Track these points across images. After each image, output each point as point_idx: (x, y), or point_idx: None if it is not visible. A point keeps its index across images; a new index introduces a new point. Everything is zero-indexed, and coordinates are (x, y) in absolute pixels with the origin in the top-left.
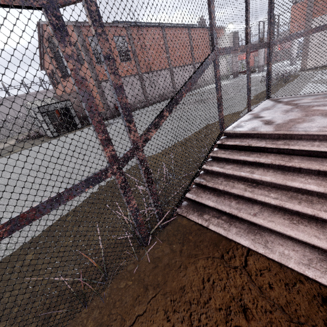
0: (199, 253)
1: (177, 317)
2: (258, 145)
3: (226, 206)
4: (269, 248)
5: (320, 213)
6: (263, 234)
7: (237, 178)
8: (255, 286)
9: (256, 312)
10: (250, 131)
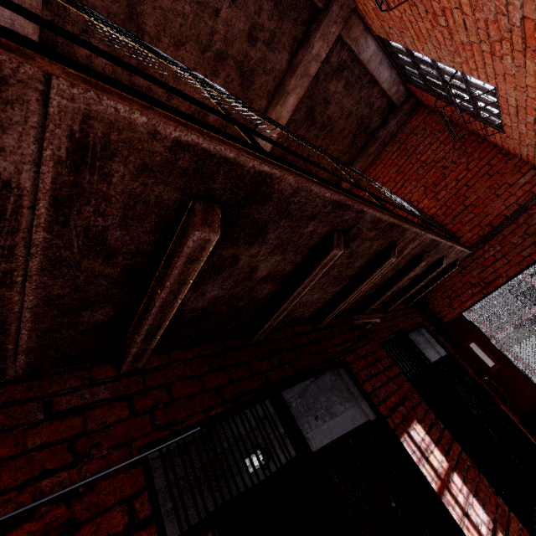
0: None
1: None
2: None
3: None
4: None
5: None
6: None
7: None
8: None
9: None
10: None
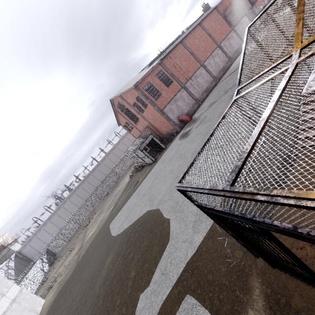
0: None
1: None
2: None
3: None
4: None
5: None
6: None
7: None
8: None
9: None
10: None
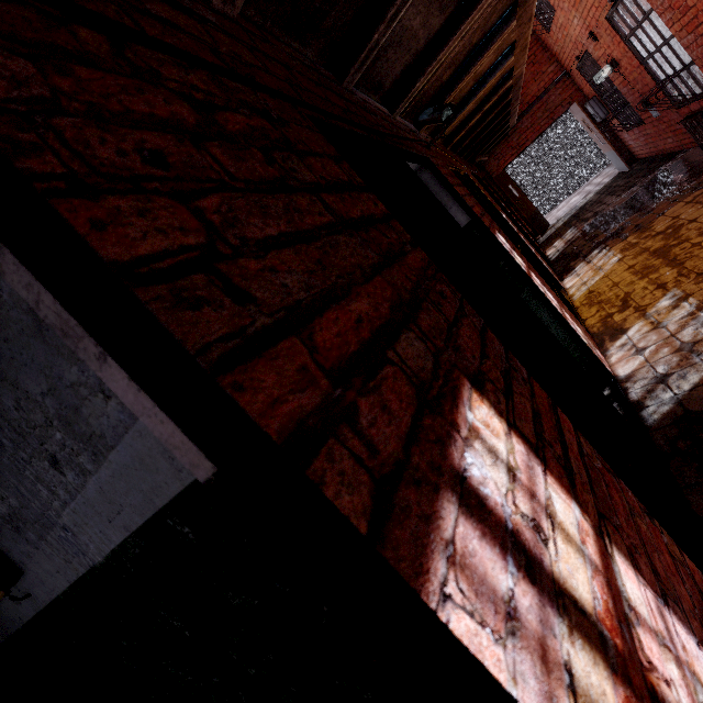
0: None
1: None
2: None
3: None
4: None
5: None
6: None
7: None
8: None
9: None
10: None
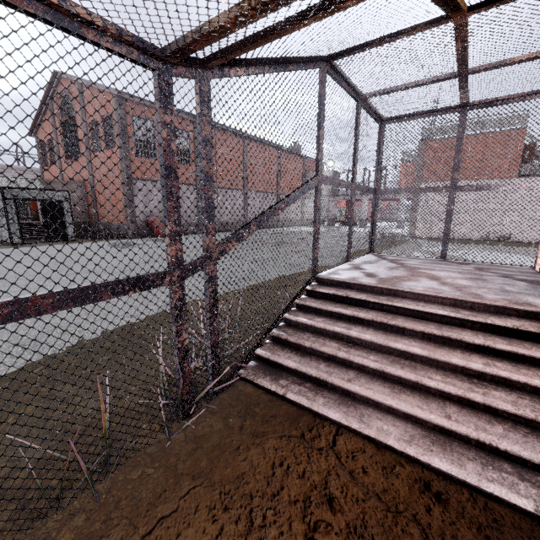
0: (268, 430)
1: (229, 515)
2: (358, 297)
3: (313, 368)
4: (364, 422)
5: (423, 380)
6: (359, 407)
7: (329, 334)
8: (345, 471)
9: (345, 502)
10: (349, 279)
